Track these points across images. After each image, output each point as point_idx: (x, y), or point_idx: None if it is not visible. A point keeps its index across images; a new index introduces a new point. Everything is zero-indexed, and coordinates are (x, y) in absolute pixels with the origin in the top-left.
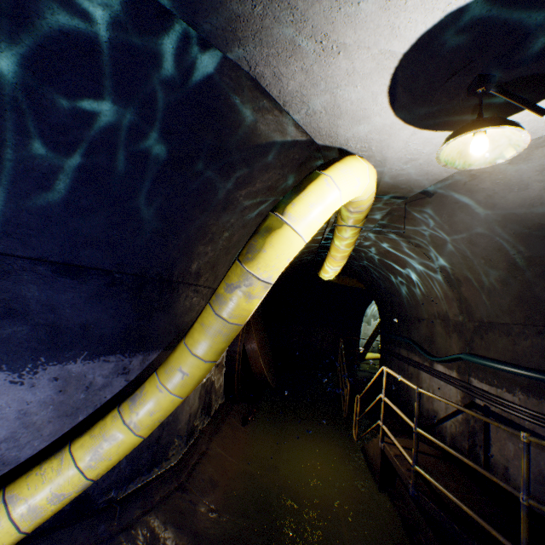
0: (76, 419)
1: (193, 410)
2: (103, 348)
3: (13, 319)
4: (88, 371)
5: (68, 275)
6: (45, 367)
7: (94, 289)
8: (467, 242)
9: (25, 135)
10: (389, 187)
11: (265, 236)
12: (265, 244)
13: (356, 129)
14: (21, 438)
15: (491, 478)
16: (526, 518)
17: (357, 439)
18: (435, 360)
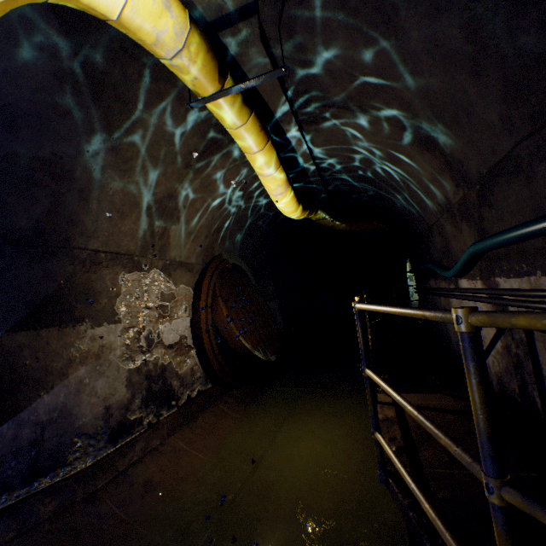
0: None
1: (117, 402)
2: None
3: None
4: None
5: None
6: None
7: None
8: (393, 38)
9: None
10: None
11: None
12: None
13: None
14: None
15: (438, 440)
16: (507, 543)
17: None
18: (453, 274)
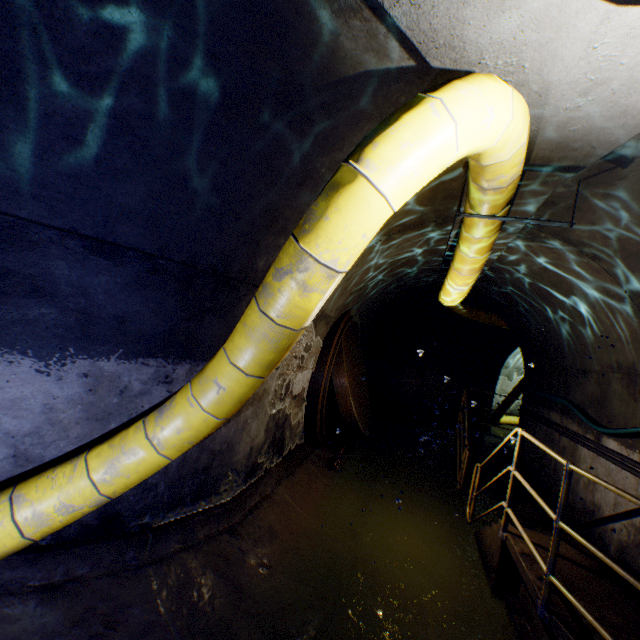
0: (107, 425)
1: (256, 444)
2: (142, 348)
3: (40, 299)
4: (124, 373)
5: (102, 254)
6: (74, 360)
7: (133, 276)
8: None
9: (41, 64)
10: (552, 148)
11: (329, 196)
12: (328, 208)
13: (496, 23)
14: (46, 436)
15: None
16: None
17: (470, 521)
18: (605, 432)
